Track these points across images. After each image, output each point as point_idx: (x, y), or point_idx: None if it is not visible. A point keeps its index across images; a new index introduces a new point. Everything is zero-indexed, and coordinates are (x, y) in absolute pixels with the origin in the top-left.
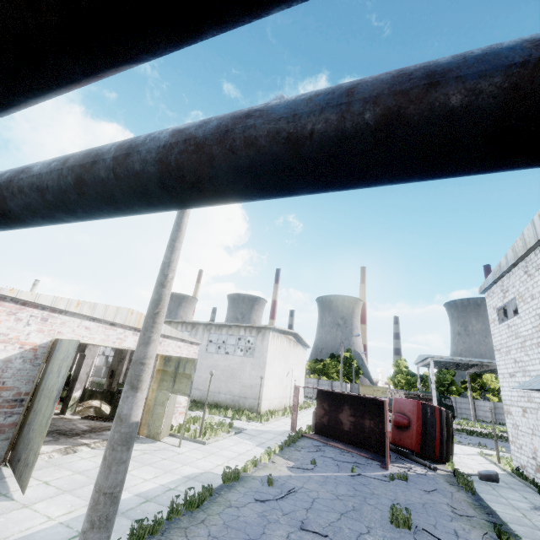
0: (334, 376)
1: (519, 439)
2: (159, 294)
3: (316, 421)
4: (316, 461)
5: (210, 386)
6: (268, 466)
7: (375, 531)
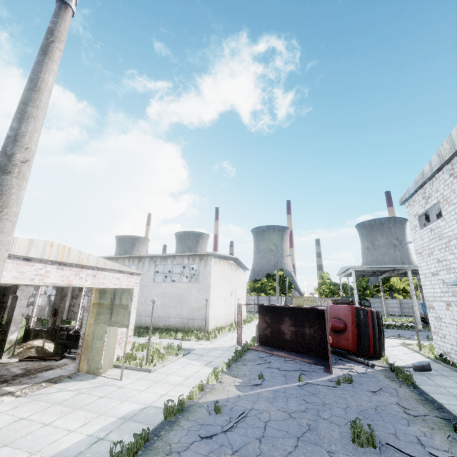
0: (271, 292)
1: (442, 329)
2: None
3: (260, 334)
4: (263, 374)
5: (160, 312)
6: (216, 387)
7: (339, 456)
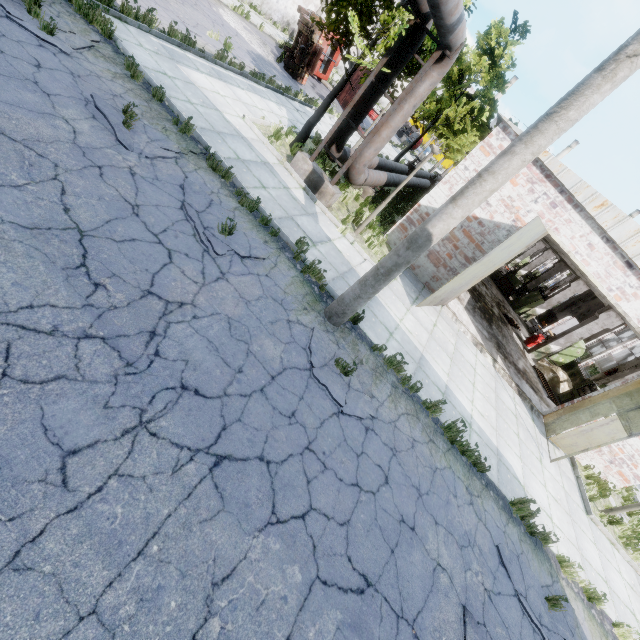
0: None
1: None
2: (581, 82)
3: None
4: None
5: None
6: None
7: None
